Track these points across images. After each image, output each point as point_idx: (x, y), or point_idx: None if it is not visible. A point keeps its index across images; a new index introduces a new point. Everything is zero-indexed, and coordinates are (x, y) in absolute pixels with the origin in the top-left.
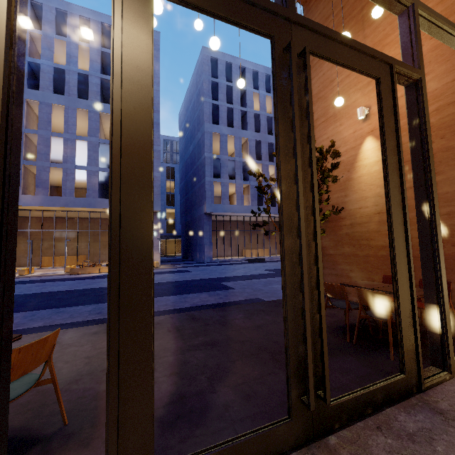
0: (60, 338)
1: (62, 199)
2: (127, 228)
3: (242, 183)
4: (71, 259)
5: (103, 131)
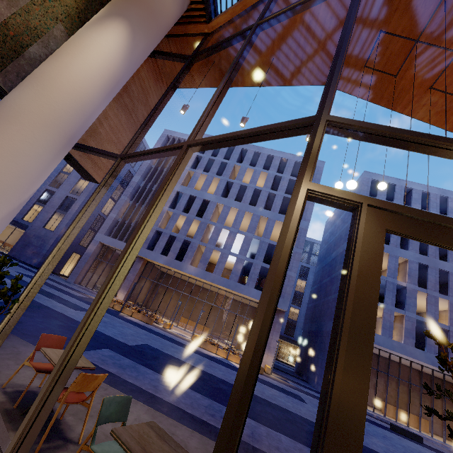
0: (188, 441)
1: (212, 275)
2: (335, 451)
3: (393, 309)
4: (198, 327)
5: (258, 229)
